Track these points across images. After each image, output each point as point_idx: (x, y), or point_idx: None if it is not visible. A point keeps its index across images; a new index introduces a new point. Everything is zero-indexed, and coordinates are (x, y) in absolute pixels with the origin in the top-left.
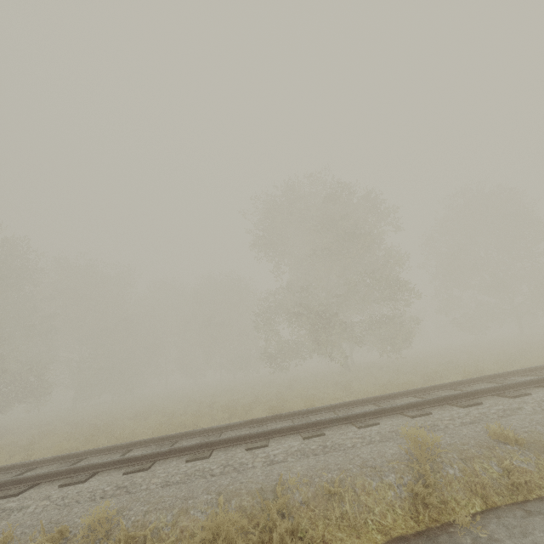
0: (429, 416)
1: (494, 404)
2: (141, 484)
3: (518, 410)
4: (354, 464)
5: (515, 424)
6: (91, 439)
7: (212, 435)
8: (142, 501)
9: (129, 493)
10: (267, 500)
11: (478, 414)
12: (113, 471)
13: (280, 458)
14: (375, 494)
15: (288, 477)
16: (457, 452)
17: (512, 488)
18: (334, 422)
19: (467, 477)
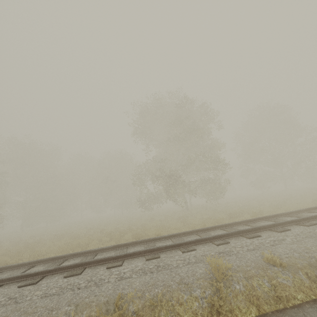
0: (228, 245)
1: (268, 236)
2: (27, 295)
3: (282, 241)
4: (174, 281)
5: (280, 251)
6: (18, 254)
7: (90, 255)
8: (21, 311)
9: (16, 303)
10: (109, 310)
11: (258, 243)
12: (13, 284)
13: (128, 275)
14: (185, 305)
15: (128, 291)
16: (243, 272)
17: (277, 298)
18: (168, 248)
19: (247, 291)
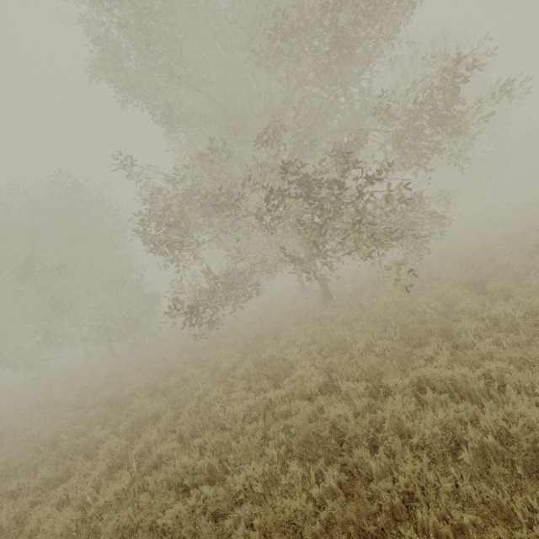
0: None
1: None
2: None
3: None
4: None
5: None
6: None
7: None
8: None
9: None
10: None
11: None
12: None
13: None
14: None
15: None
16: None
17: None
18: None
19: None
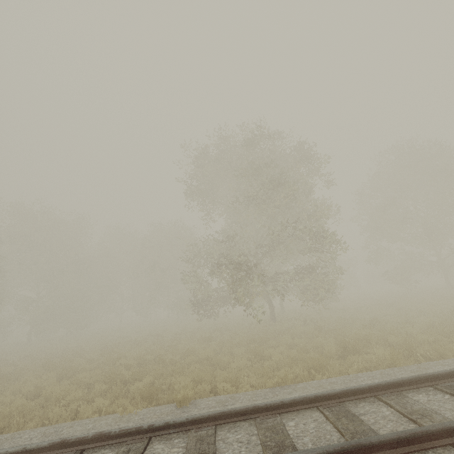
0: None
1: None
2: None
3: None
4: None
5: None
6: None
7: None
8: None
9: None
10: None
11: None
12: None
13: None
14: None
15: None
16: None
17: None
18: None
19: None
